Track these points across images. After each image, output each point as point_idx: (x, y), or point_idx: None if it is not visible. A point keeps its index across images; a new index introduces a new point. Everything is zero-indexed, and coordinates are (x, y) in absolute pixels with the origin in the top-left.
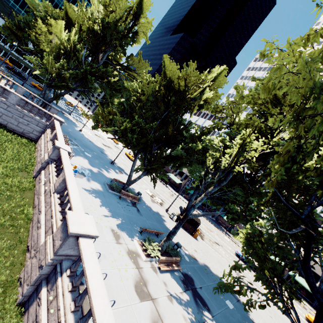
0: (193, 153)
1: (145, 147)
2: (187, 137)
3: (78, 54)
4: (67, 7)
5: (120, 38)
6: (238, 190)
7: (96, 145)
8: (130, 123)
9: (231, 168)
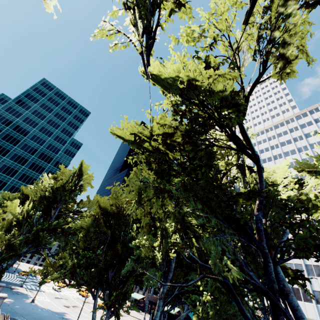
0: (141, 260)
1: (100, 278)
2: (134, 246)
3: (31, 218)
4: (24, 188)
5: (70, 193)
6: (194, 275)
7: (53, 312)
8: (78, 259)
9: (167, 256)
